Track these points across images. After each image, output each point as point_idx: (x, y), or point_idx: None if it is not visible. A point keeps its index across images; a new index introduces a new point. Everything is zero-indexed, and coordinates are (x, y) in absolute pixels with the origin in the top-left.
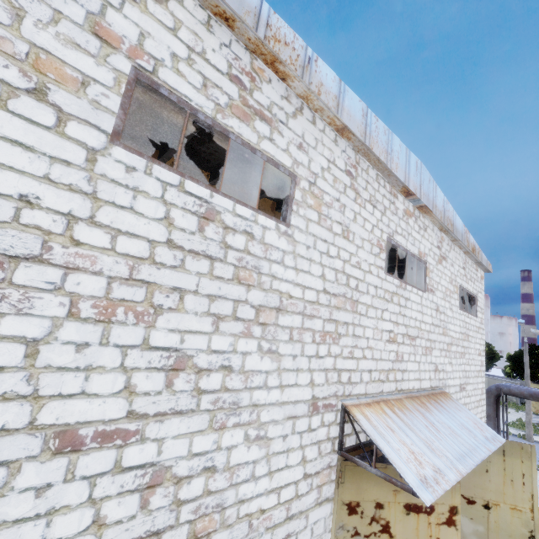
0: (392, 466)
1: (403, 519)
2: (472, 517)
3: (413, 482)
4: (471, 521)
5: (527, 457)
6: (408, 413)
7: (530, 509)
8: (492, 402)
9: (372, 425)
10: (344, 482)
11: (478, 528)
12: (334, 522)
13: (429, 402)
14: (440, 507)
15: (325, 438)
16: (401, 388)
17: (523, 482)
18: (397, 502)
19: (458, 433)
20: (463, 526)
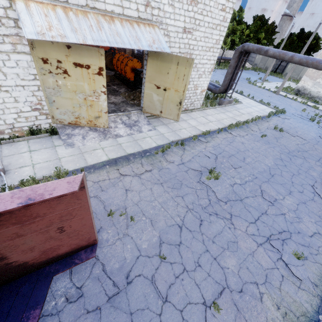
0: (62, 43)
1: (74, 69)
2: (158, 94)
3: (27, 31)
4: (157, 96)
5: (189, 66)
6: (83, 17)
7: (183, 91)
8: (236, 56)
9: (27, 9)
10: (36, 47)
11: (160, 98)
12: (37, 66)
13: (121, 22)
14: (93, 66)
15: (4, 16)
16: (94, 7)
17: (183, 79)
18: (69, 61)
19: (122, 36)
20: (154, 98)
